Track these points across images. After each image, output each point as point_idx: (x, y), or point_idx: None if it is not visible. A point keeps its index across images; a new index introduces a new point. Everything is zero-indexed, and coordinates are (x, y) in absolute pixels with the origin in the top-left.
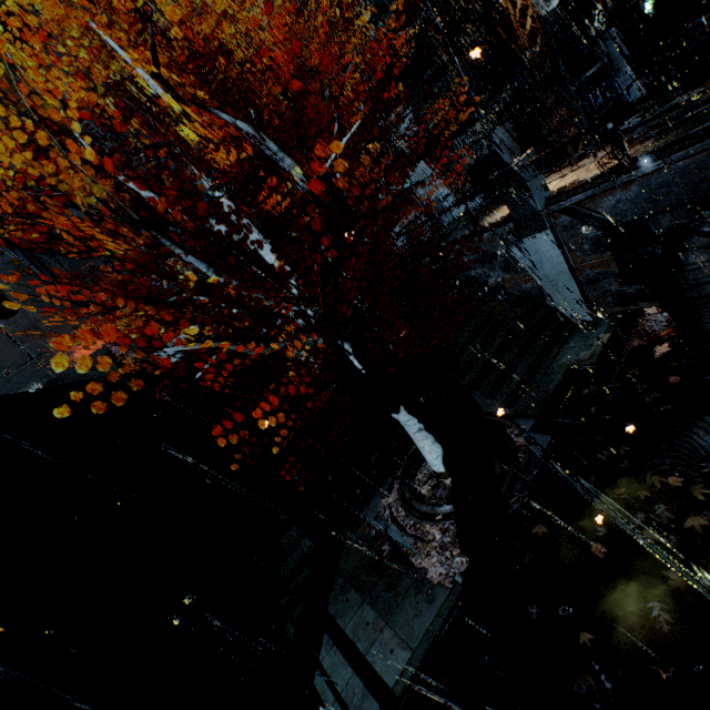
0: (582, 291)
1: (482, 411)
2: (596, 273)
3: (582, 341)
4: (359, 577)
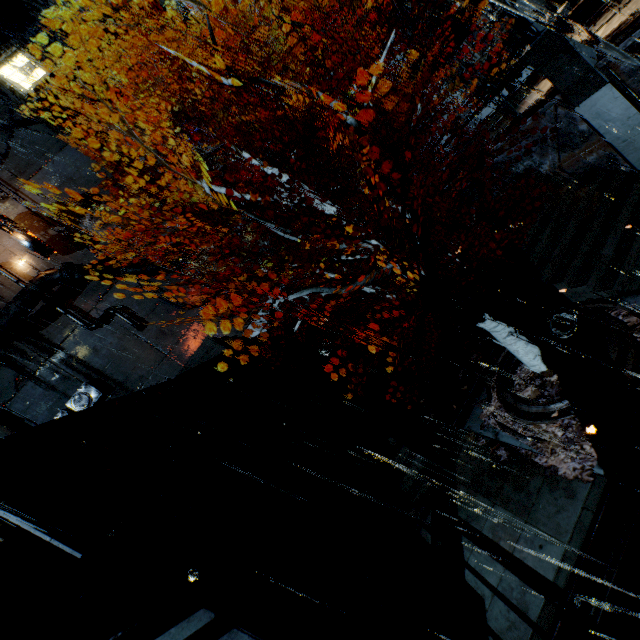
0: None
1: (570, 302)
2: None
3: None
4: (482, 483)
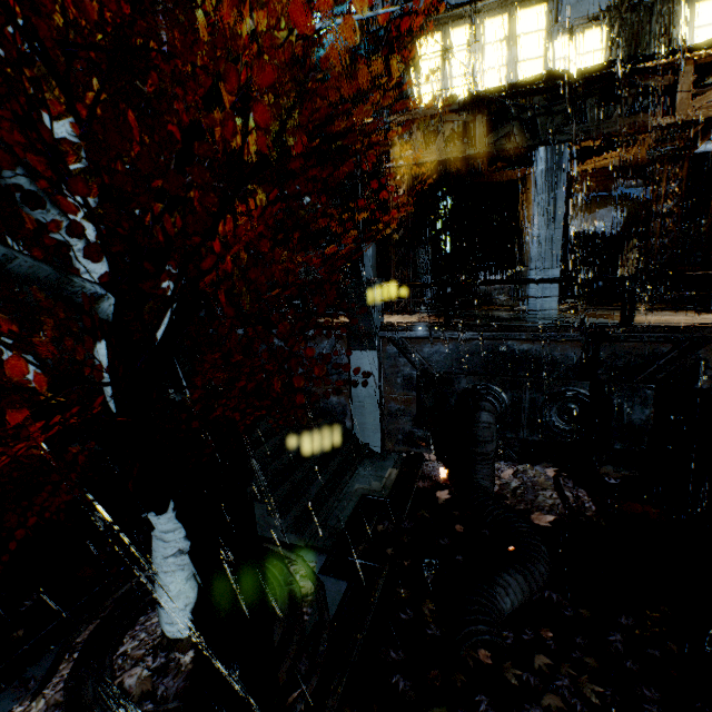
0: (383, 421)
1: (256, 533)
2: (398, 408)
3: (374, 470)
4: None
